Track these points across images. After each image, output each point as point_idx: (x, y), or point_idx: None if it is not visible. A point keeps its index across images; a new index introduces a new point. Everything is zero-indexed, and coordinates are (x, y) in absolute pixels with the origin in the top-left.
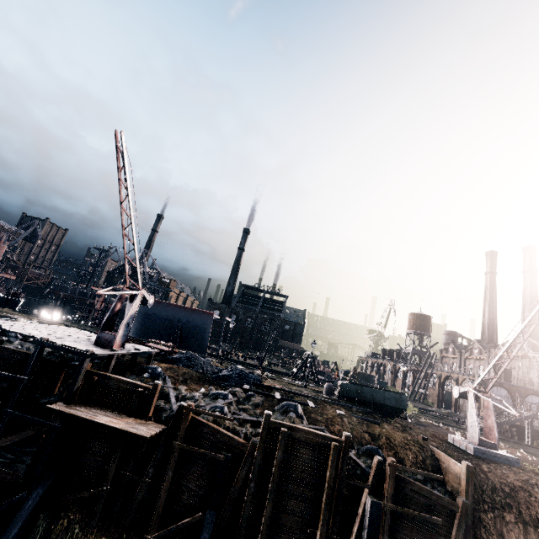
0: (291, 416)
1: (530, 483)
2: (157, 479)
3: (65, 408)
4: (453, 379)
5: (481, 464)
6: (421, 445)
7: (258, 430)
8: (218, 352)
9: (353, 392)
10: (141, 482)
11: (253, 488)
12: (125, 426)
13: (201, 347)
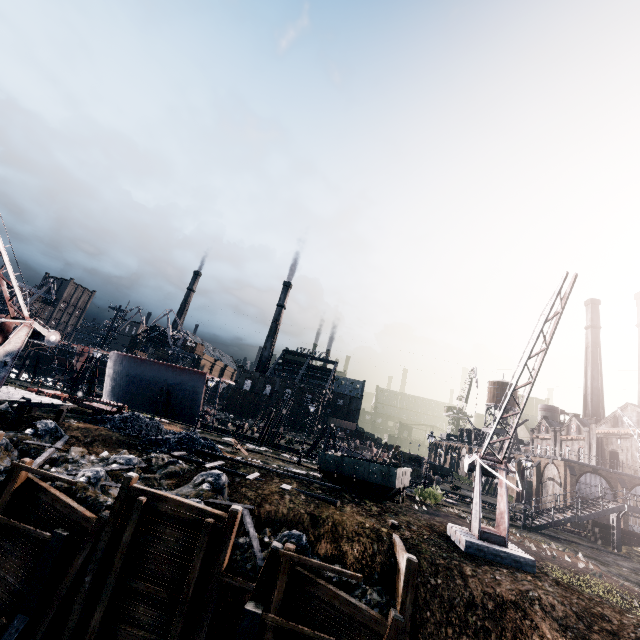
0: (204, 488)
1: (530, 596)
2: None
3: None
4: (534, 464)
5: (464, 565)
6: (378, 534)
7: None
8: (212, 422)
9: (332, 464)
10: None
11: (88, 584)
12: None
13: (192, 416)
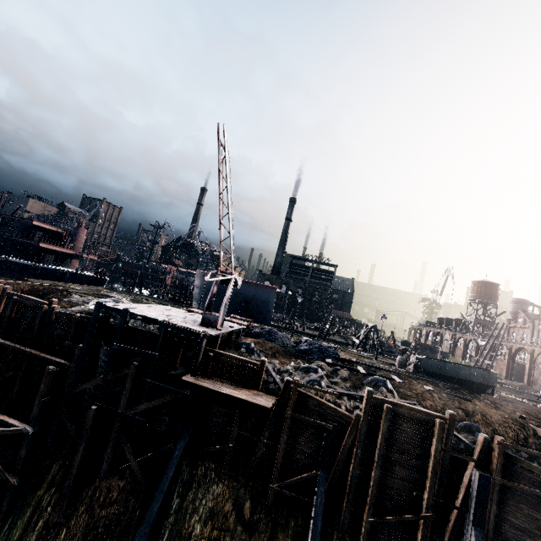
0: (382, 390)
1: None
2: (271, 440)
3: (194, 380)
4: (527, 351)
5: None
6: (521, 424)
7: (355, 403)
8: (282, 324)
9: (434, 367)
10: (260, 442)
11: (359, 454)
12: (246, 397)
13: (266, 319)
